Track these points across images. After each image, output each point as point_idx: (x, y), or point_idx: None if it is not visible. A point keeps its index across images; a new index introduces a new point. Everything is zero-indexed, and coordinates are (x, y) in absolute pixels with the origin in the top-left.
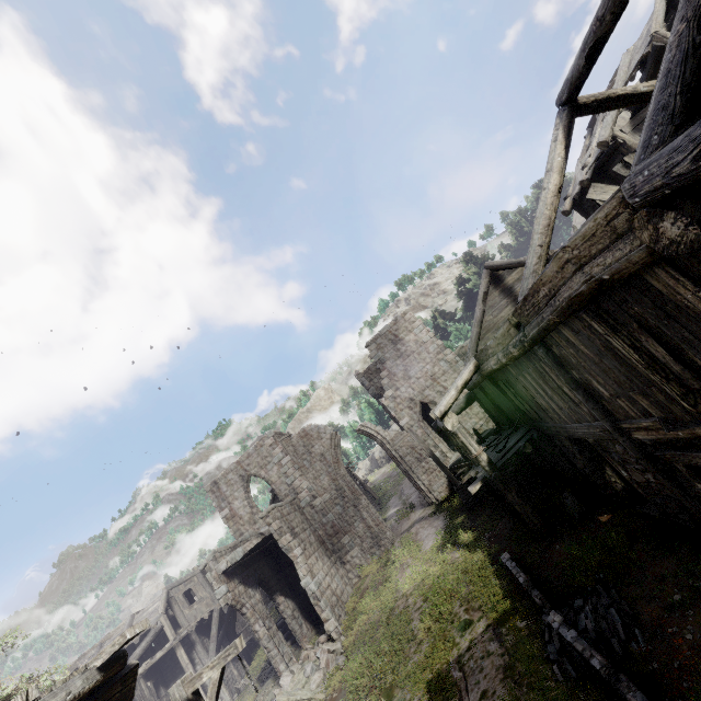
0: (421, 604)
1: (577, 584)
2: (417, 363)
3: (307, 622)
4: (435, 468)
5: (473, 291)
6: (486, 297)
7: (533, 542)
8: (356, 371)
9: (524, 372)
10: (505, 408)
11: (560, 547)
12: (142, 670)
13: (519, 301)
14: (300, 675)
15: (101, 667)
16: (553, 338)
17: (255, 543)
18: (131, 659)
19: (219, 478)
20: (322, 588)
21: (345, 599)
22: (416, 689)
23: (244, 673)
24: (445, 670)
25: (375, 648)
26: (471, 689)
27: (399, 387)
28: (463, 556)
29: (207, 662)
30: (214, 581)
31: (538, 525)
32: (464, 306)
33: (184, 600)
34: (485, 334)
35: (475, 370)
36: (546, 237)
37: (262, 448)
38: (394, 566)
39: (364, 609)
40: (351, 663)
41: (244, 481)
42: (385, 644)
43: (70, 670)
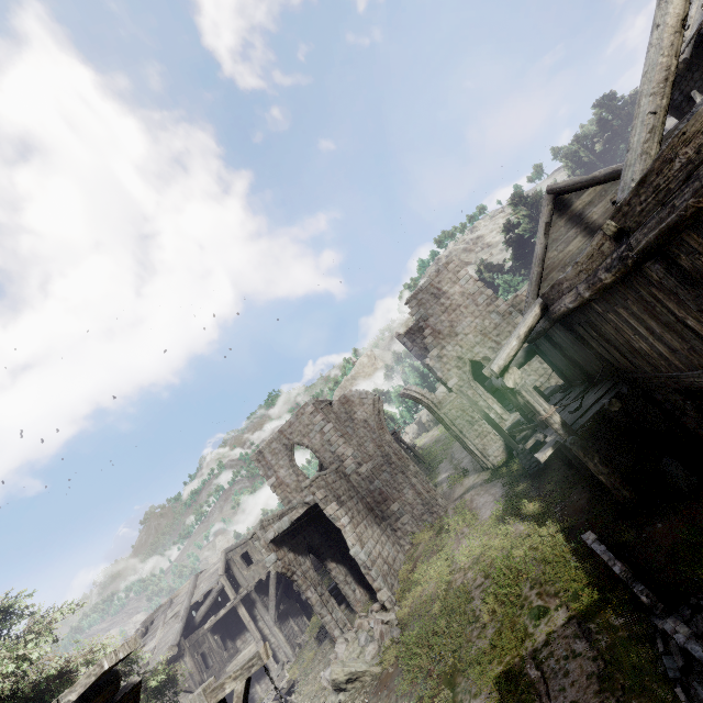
0: (481, 580)
1: (698, 577)
2: (465, 317)
3: (360, 587)
4: (489, 431)
5: (524, 237)
6: (549, 229)
7: (623, 518)
8: (397, 332)
9: (617, 307)
10: (580, 358)
11: (663, 525)
12: (209, 626)
13: (619, 200)
14: (354, 644)
15: (80, 699)
16: (684, 242)
17: (301, 513)
18: (198, 616)
19: (263, 447)
20: (372, 557)
21: (397, 567)
22: (483, 683)
23: (305, 628)
24: (517, 666)
25: (431, 625)
26: (554, 696)
27: (444, 345)
28: (530, 530)
29: (268, 619)
30: (263, 549)
31: (629, 498)
32: (514, 255)
33: (242, 562)
34: (548, 274)
35: (542, 314)
36: (661, 97)
37: (303, 416)
38: (449, 536)
39: (417, 580)
40: (406, 638)
41: (288, 450)
42: (442, 622)
43: (147, 622)
